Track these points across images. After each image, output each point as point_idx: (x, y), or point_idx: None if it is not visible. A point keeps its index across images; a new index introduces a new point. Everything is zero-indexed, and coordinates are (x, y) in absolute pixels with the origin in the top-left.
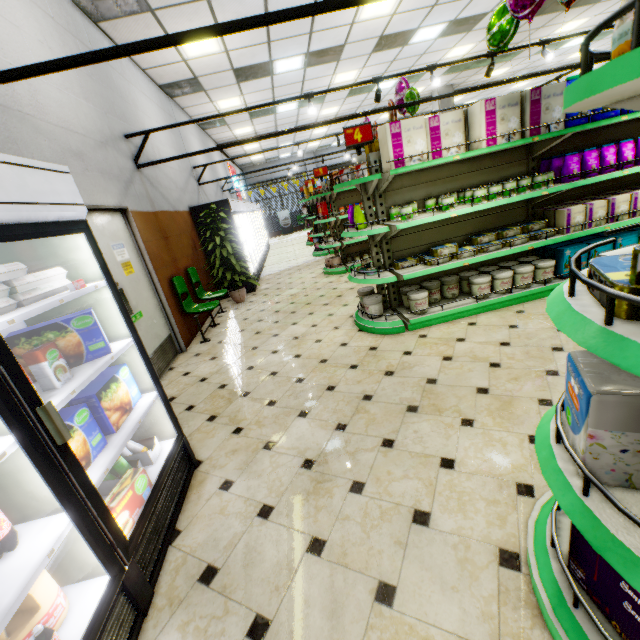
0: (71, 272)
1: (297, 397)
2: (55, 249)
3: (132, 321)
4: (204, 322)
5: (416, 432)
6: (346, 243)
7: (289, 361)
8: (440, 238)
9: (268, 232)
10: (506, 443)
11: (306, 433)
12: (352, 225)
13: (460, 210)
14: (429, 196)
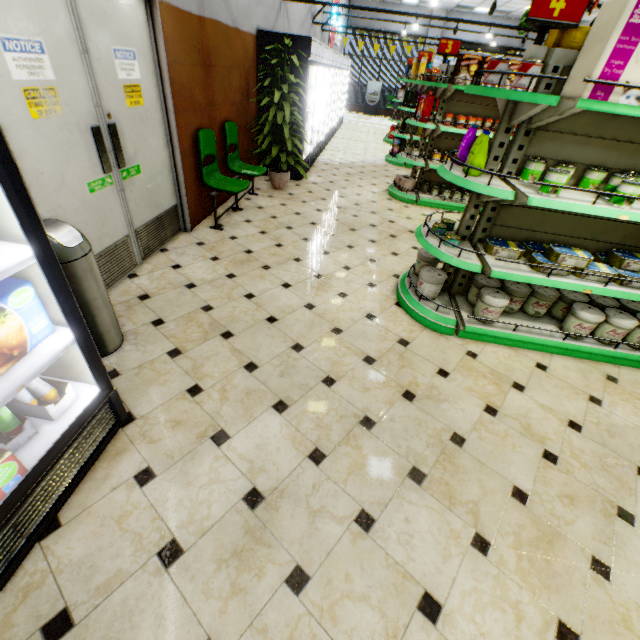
0: None
1: (284, 374)
2: None
3: (39, 223)
4: (227, 199)
5: (408, 522)
6: (432, 167)
7: (297, 309)
8: (569, 232)
9: (348, 102)
10: (523, 617)
11: (271, 442)
12: (462, 164)
13: (639, 213)
14: (598, 164)
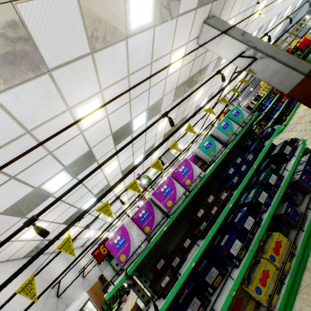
0: (88, 309)
1: None
2: (85, 306)
3: None
4: None
5: None
6: None
7: None
8: None
9: None
10: None
11: None
12: None
13: None
14: None
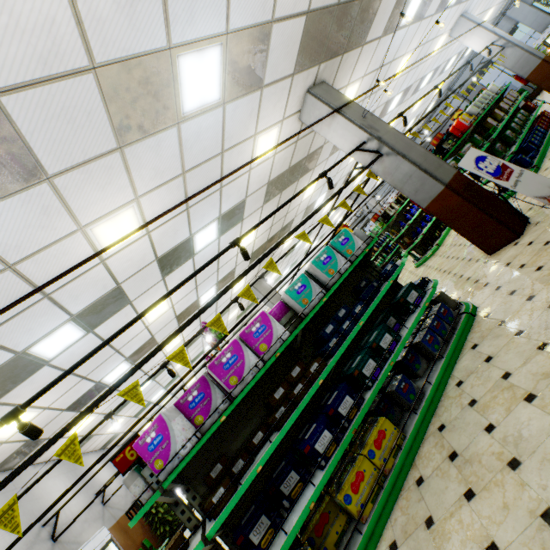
0: None
1: None
2: None
3: None
4: None
5: None
6: None
7: None
8: None
9: None
10: None
11: None
12: None
13: None
14: None
